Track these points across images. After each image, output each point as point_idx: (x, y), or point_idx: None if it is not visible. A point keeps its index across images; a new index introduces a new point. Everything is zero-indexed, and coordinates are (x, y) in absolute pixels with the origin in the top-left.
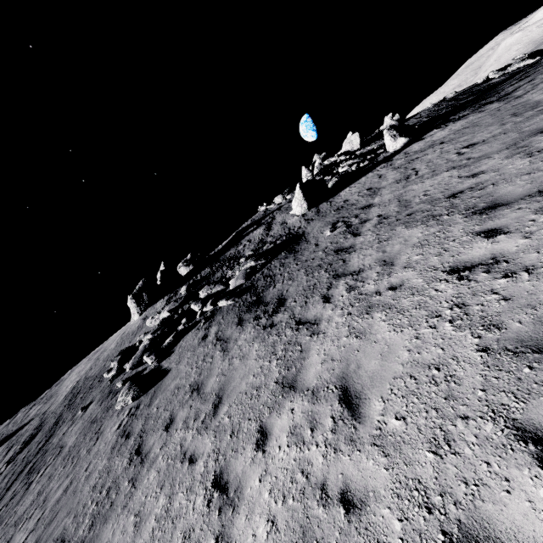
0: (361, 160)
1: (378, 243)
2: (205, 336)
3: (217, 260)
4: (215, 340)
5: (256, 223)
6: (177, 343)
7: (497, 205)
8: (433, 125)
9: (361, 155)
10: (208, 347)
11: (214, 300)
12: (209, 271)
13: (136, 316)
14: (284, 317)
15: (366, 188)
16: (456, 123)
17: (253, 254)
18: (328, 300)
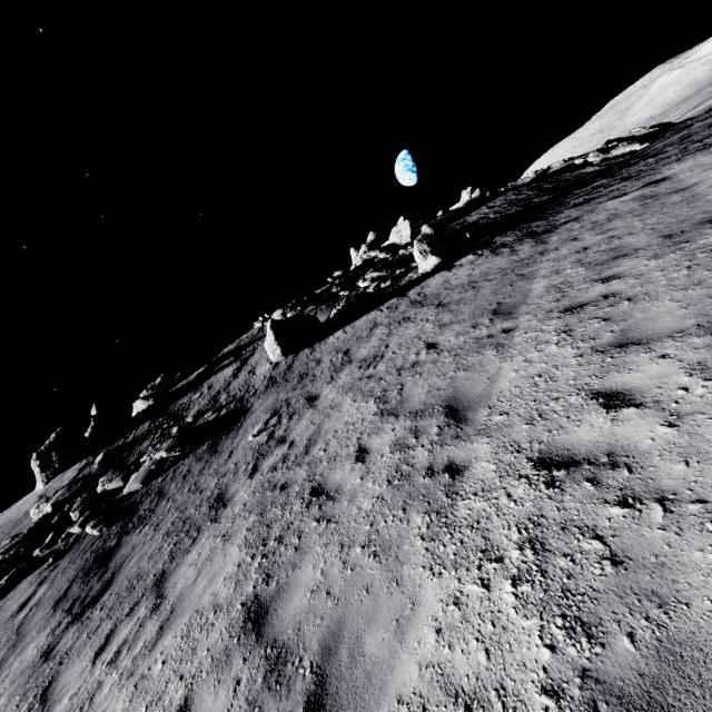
0: (390, 274)
1: (223, 536)
2: (25, 603)
3: (164, 411)
4: (16, 628)
5: (236, 353)
6: (10, 590)
7: (261, 621)
8: (478, 240)
9: (398, 261)
10: (1, 640)
11: (88, 516)
12: (145, 429)
13: (40, 484)
14: (65, 647)
15: (346, 349)
16: (486, 259)
17: (191, 423)
18: (99, 654)
